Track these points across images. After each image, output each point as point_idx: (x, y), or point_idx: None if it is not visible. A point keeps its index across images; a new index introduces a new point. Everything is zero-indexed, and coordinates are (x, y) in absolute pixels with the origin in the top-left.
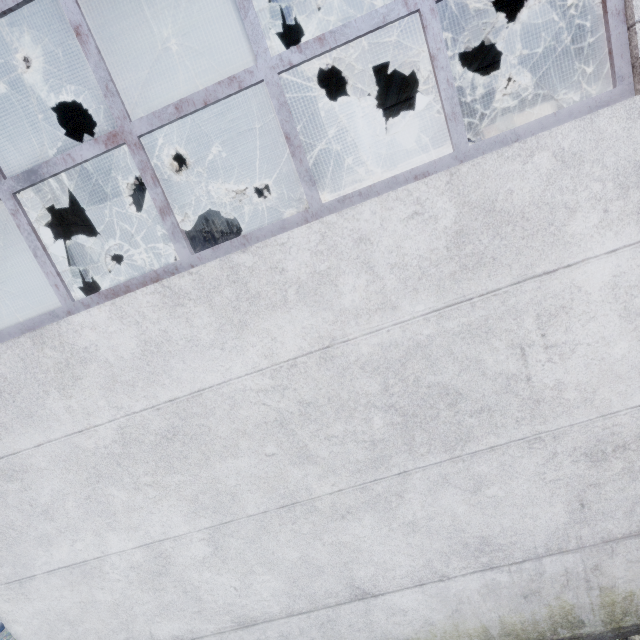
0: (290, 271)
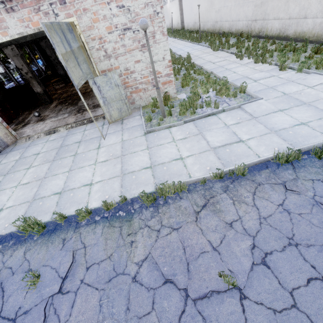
0: (166, 6)
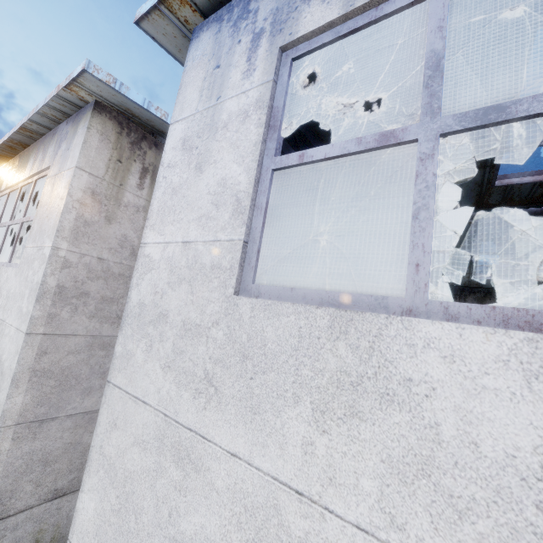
0: None
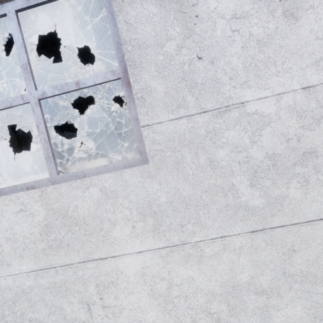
0: None
